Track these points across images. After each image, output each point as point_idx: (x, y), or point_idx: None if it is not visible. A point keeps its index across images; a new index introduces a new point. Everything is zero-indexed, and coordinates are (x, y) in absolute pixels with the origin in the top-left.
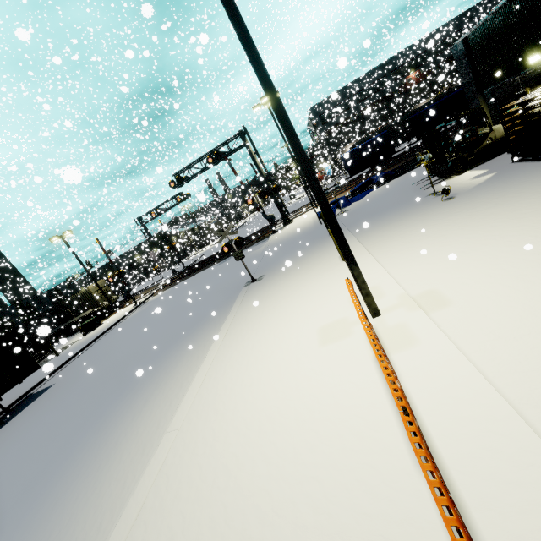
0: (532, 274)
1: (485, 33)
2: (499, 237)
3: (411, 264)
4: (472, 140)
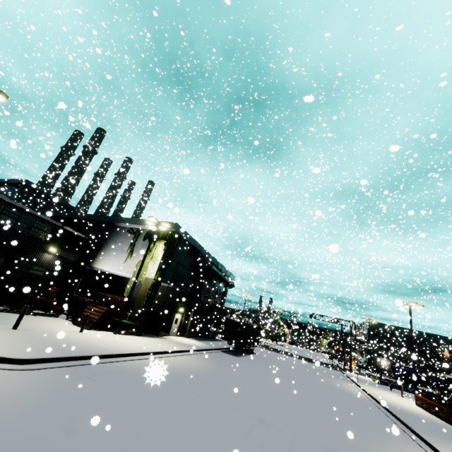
0: None
1: None
2: None
3: None
4: None
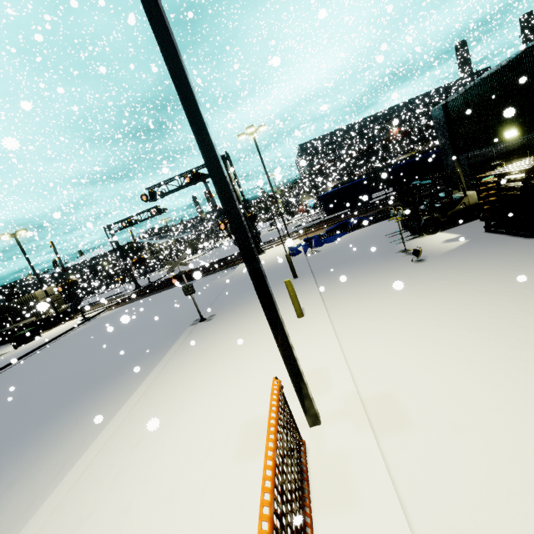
0: (518, 404)
1: (464, 102)
2: (473, 329)
3: (370, 342)
4: (446, 202)
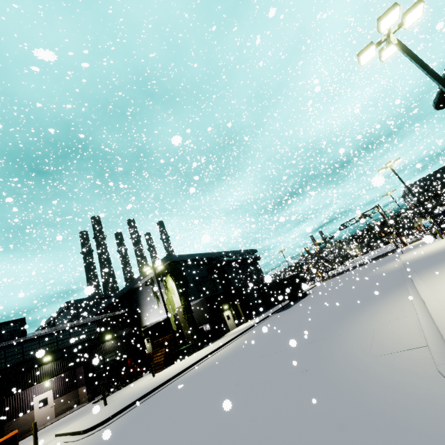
0: None
1: None
2: None
3: None
4: None
